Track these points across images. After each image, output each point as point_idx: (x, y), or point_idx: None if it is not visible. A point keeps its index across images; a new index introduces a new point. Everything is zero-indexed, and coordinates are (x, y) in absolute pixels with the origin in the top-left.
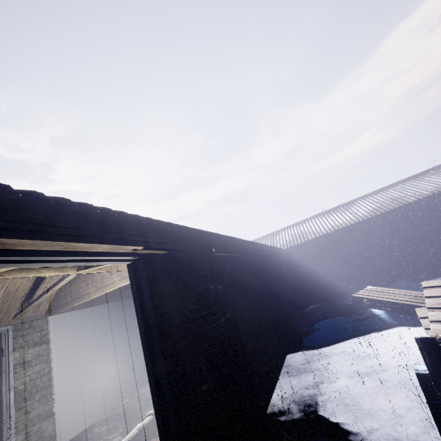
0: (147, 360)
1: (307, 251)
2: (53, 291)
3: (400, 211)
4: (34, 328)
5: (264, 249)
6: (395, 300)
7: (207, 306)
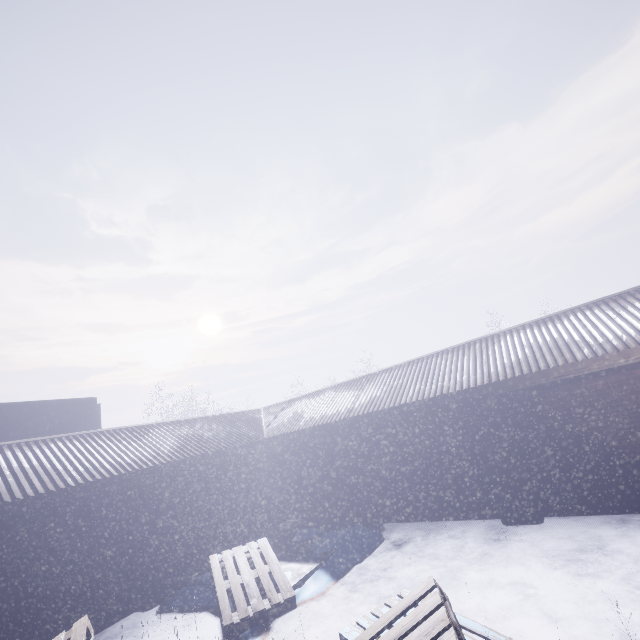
0: None
1: (294, 444)
2: None
3: (388, 414)
4: None
5: (156, 469)
6: (221, 583)
7: None
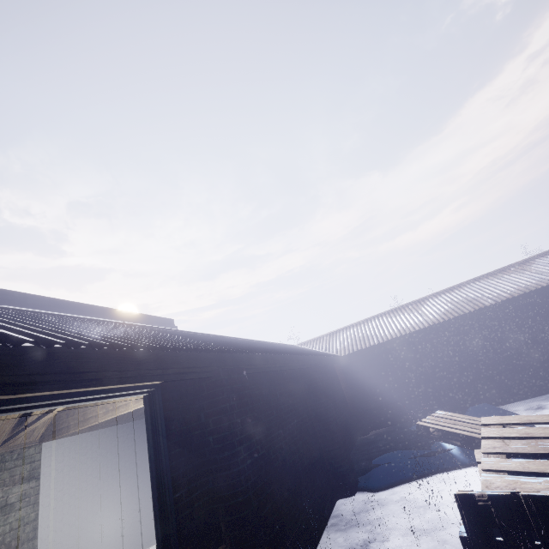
0: (157, 514)
1: (369, 359)
2: (54, 414)
3: (476, 315)
4: (23, 458)
5: (312, 360)
6: (466, 432)
7: (231, 446)
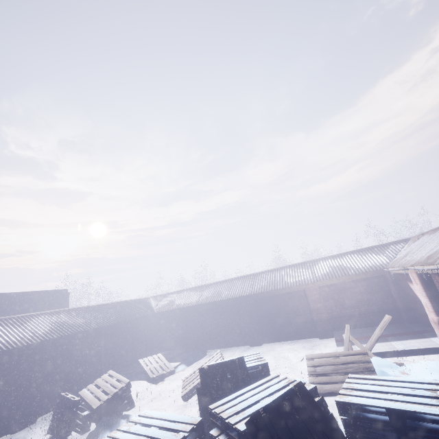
0: None
1: (169, 316)
2: None
3: (213, 304)
4: None
5: (112, 325)
6: (146, 367)
7: (20, 374)
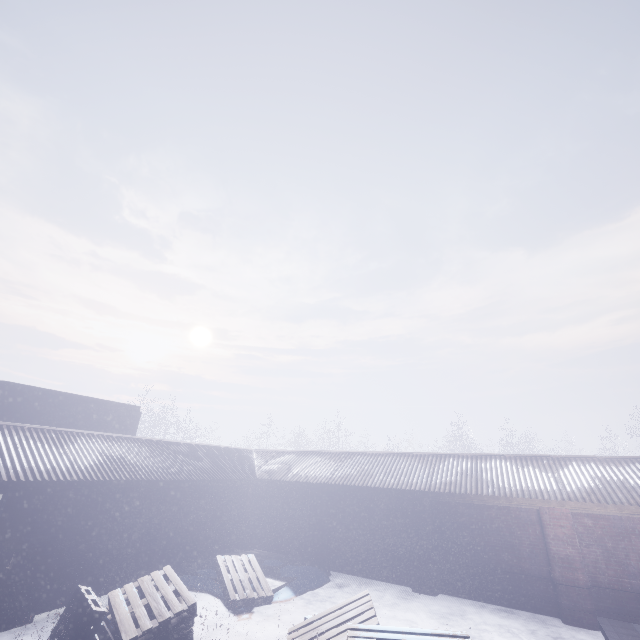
0: None
1: (278, 490)
2: None
3: (356, 490)
4: None
5: (188, 482)
6: (226, 575)
7: (32, 527)
